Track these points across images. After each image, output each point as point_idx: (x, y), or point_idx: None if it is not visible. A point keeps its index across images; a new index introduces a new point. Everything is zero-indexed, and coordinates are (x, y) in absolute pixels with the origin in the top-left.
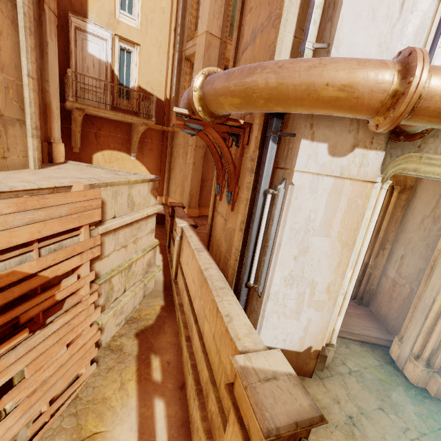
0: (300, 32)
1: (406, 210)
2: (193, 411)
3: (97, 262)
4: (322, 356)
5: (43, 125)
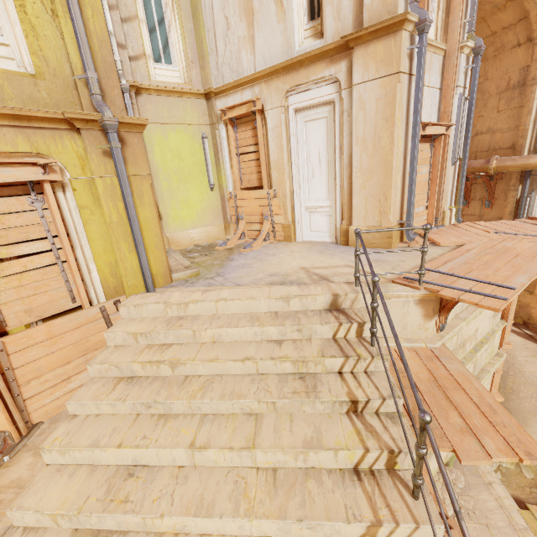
0: (532, 138)
1: None
2: None
3: None
4: None
5: None
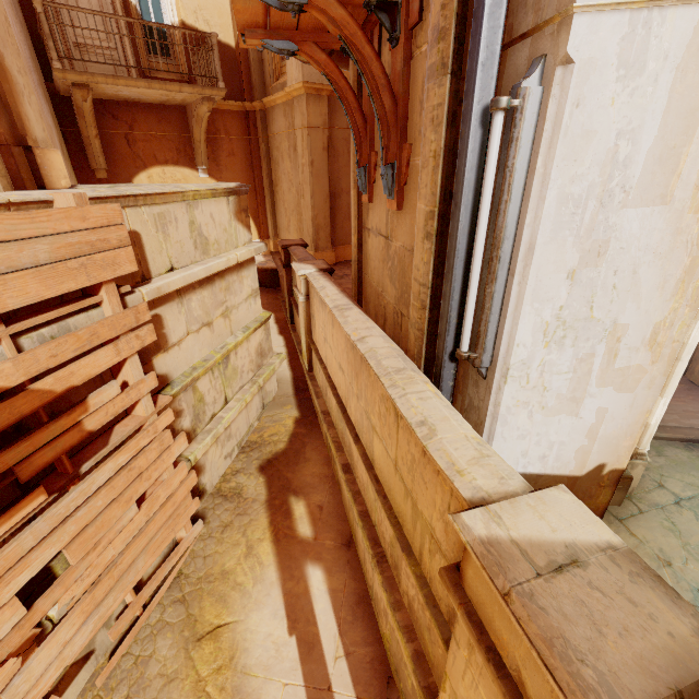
0: None
1: None
2: (373, 583)
3: (160, 357)
4: (621, 479)
5: (3, 111)
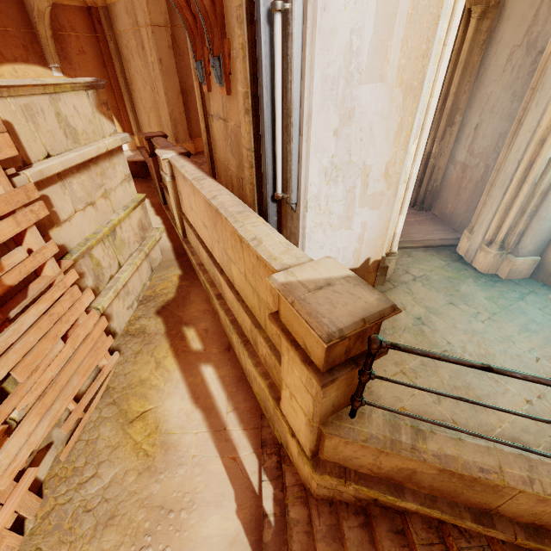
0: None
1: (486, 49)
2: (246, 365)
3: (55, 231)
4: (382, 268)
5: None
